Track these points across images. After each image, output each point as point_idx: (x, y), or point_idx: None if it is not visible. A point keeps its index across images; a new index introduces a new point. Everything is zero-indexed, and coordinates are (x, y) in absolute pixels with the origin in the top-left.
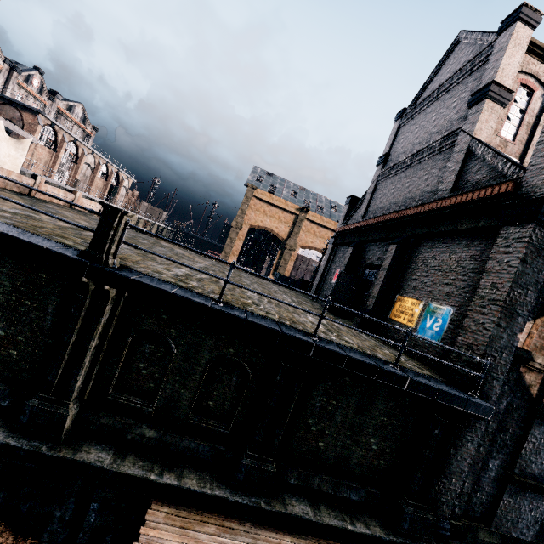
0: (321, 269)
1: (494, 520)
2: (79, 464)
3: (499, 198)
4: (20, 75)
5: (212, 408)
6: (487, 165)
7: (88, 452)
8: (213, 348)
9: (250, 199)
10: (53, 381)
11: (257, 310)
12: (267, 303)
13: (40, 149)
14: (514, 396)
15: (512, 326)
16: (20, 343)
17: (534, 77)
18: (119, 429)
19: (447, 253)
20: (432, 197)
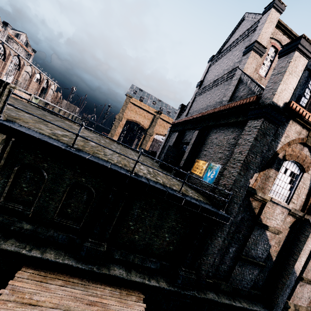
0: (162, 145)
1: (230, 279)
2: None
3: (249, 105)
4: None
5: (70, 213)
6: (247, 87)
7: None
8: (72, 177)
9: (128, 103)
10: None
11: (102, 157)
12: (115, 156)
13: None
14: (246, 213)
15: (247, 175)
16: None
17: (279, 42)
18: (5, 223)
19: (222, 136)
20: (219, 105)
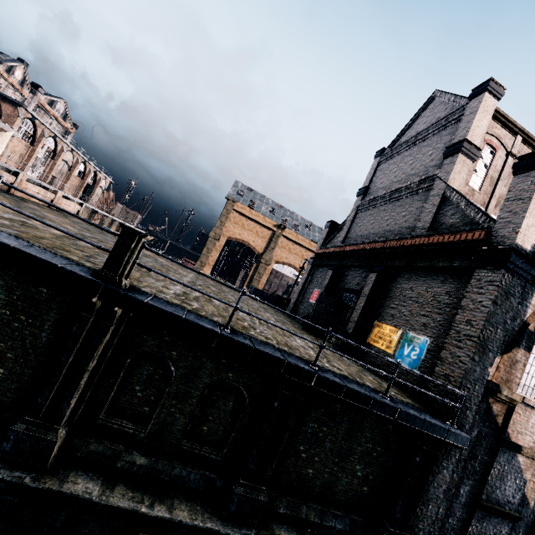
0: (299, 287)
1: None
2: (65, 497)
3: (472, 243)
4: (2, 64)
5: (206, 433)
6: (460, 211)
7: (75, 483)
8: (213, 371)
9: (230, 212)
10: (44, 403)
11: (257, 335)
12: (260, 325)
13: (16, 141)
14: (483, 425)
15: (484, 361)
16: (9, 361)
17: (496, 139)
18: (108, 456)
19: (424, 287)
20: (409, 233)
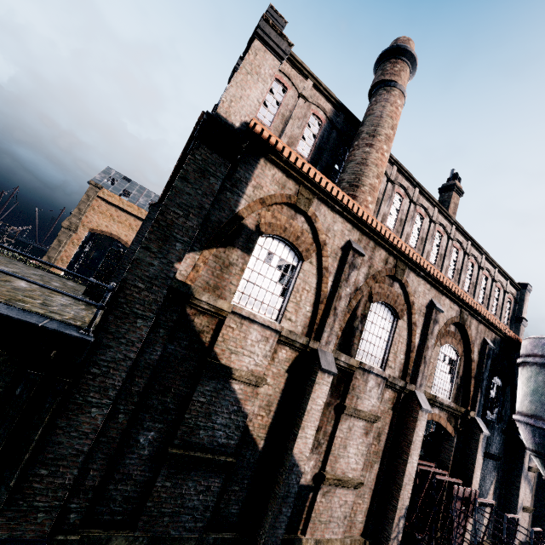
0: None
1: (141, 519)
2: None
3: None
4: None
5: None
6: None
7: None
8: None
9: (92, 198)
10: None
11: None
12: None
13: None
14: (179, 344)
15: (168, 253)
16: None
17: (287, 78)
18: None
19: None
20: None
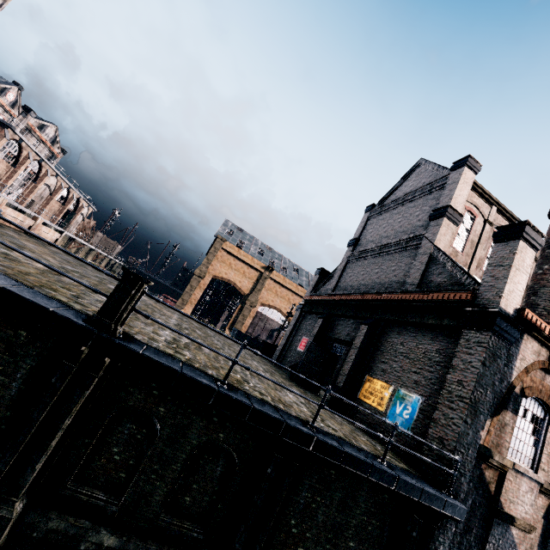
0: (287, 333)
1: None
2: None
3: (460, 303)
4: None
5: (188, 505)
6: (447, 271)
7: None
8: (202, 431)
9: (218, 250)
10: (3, 469)
11: (252, 390)
12: (251, 378)
13: None
14: (477, 493)
15: (476, 423)
16: None
17: (475, 207)
18: (71, 536)
19: (414, 342)
20: (399, 287)
